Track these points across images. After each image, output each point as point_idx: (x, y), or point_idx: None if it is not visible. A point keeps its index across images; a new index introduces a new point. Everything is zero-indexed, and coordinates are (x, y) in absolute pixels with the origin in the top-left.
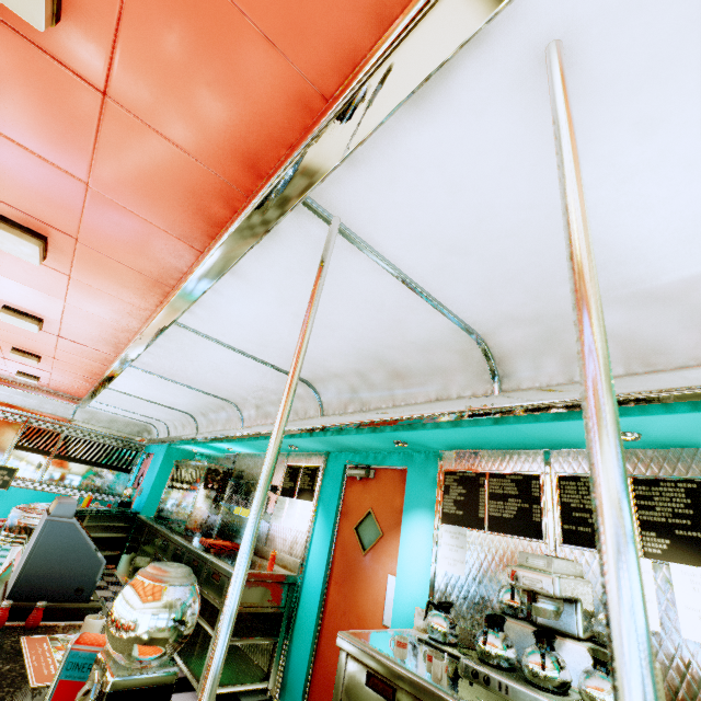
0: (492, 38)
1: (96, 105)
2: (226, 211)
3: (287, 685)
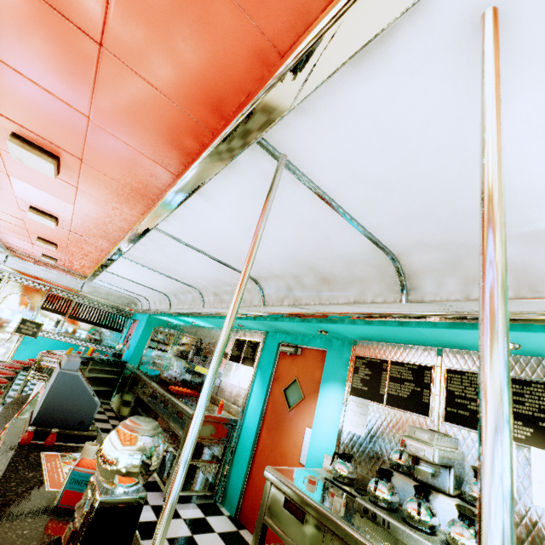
0: (432, 4)
1: (94, 54)
2: (195, 144)
3: (227, 494)
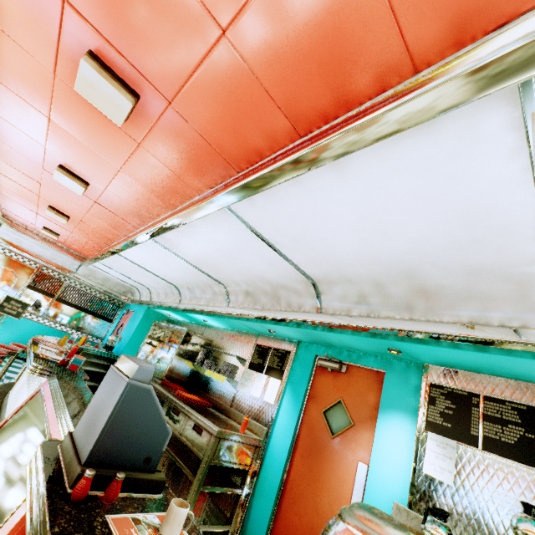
0: None
1: None
2: (370, 88)
3: (247, 532)
